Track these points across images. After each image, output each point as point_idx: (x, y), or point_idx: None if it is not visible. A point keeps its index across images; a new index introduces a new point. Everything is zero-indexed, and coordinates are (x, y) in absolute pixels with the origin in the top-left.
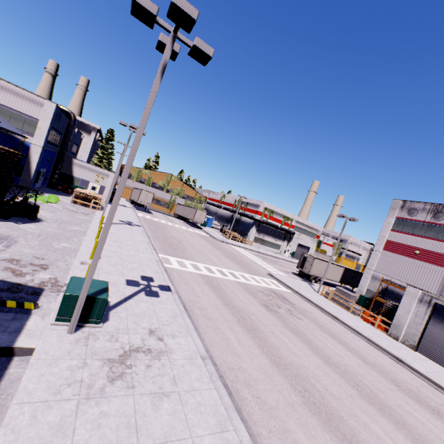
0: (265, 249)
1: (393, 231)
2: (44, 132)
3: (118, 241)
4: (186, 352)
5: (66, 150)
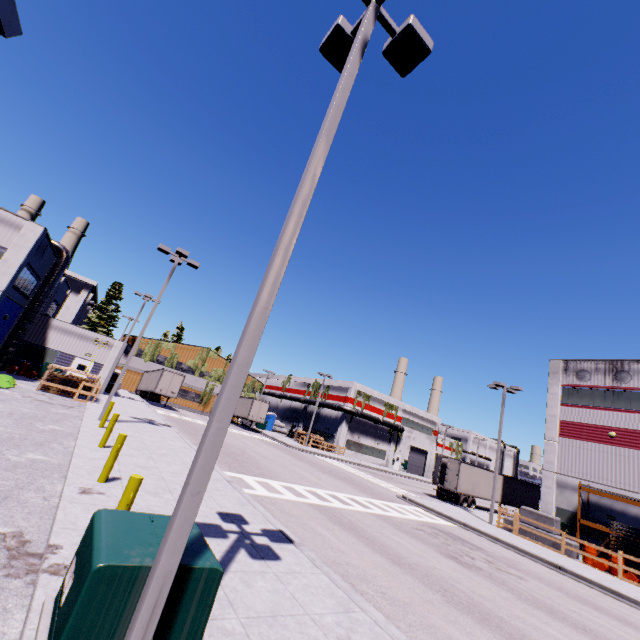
0: (363, 459)
1: (565, 405)
2: (13, 268)
3: (144, 448)
4: None
5: (43, 304)
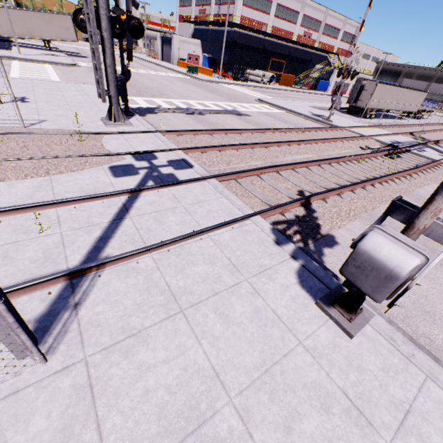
0: None
1: (179, 7)
2: None
3: None
4: None
5: None
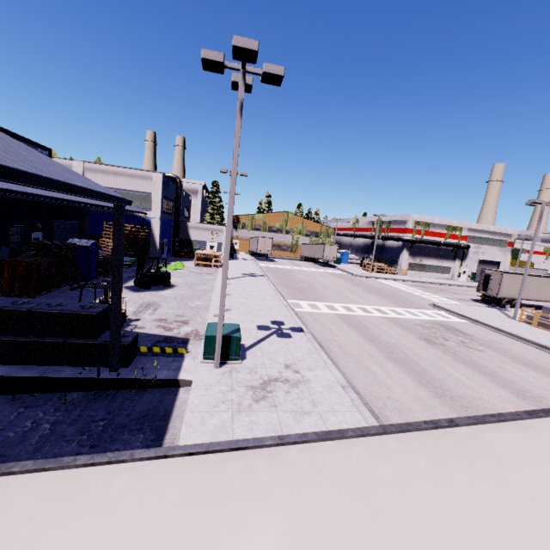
0: (427, 276)
1: None
2: (159, 204)
3: (244, 293)
4: (325, 382)
5: (180, 216)
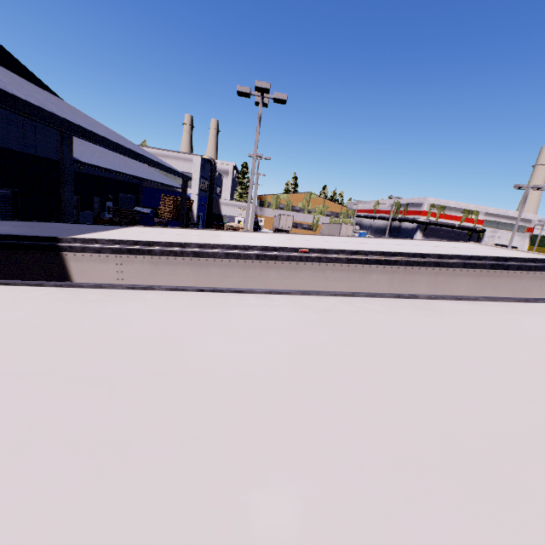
0: None
1: None
2: (197, 182)
3: None
4: None
5: (213, 193)
